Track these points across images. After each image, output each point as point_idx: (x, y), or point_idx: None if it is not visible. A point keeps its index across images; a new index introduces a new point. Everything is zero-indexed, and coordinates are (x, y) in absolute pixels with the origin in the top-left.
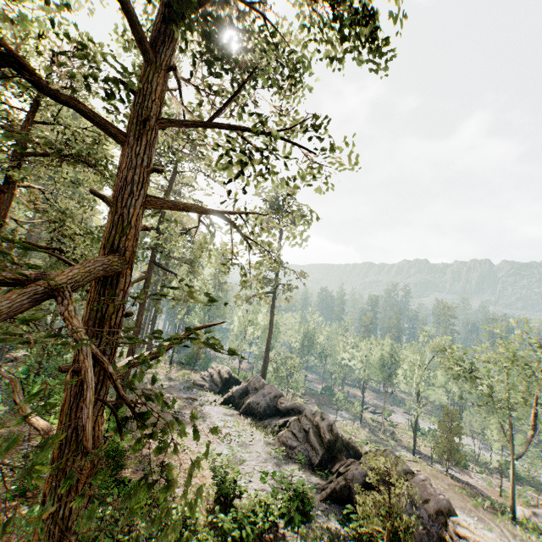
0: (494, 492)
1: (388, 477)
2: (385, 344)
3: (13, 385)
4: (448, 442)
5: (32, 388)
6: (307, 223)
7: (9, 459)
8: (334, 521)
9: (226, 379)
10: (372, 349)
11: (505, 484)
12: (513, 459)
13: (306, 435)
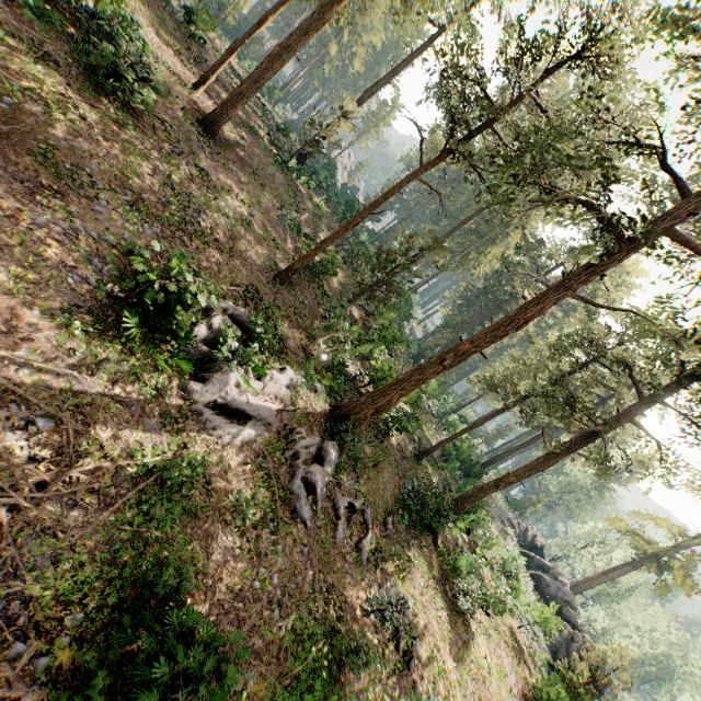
0: None
1: (620, 666)
2: None
3: (543, 429)
4: None
5: (451, 417)
6: (698, 479)
7: (436, 437)
8: (546, 671)
9: (536, 546)
10: None
11: None
12: None
13: (570, 641)
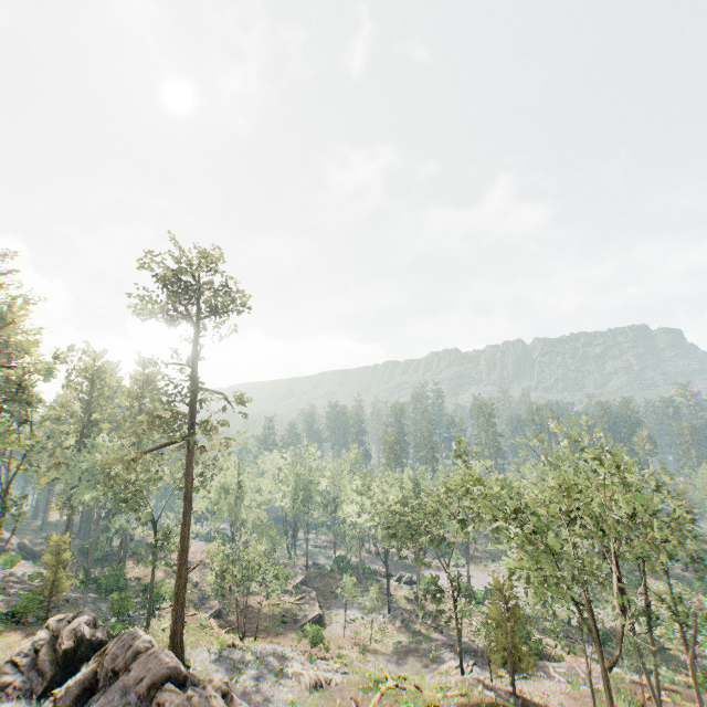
0: (586, 699)
1: None
2: (406, 479)
3: None
4: (508, 638)
5: None
6: None
7: None
8: None
9: (67, 653)
10: (387, 491)
11: (595, 671)
12: (607, 669)
13: None
